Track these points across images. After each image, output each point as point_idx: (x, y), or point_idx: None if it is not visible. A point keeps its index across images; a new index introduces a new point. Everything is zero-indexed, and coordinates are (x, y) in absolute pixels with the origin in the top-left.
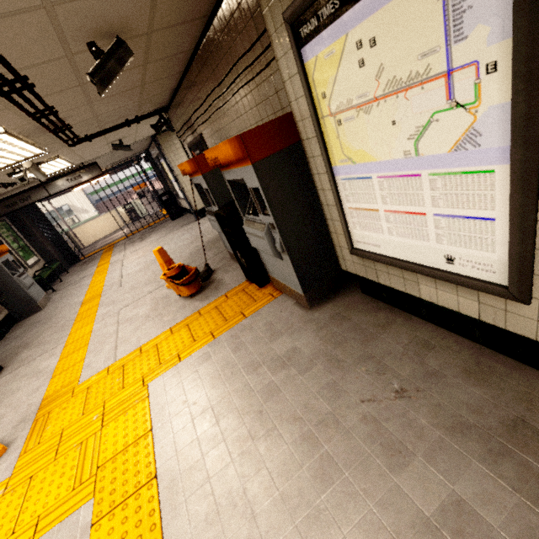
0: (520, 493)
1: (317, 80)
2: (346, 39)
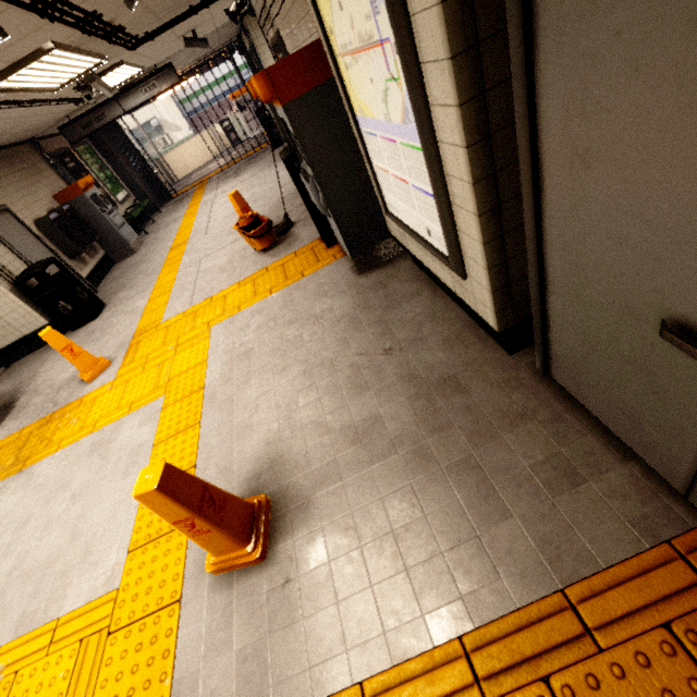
0: (416, 417)
1: (323, 11)
2: None
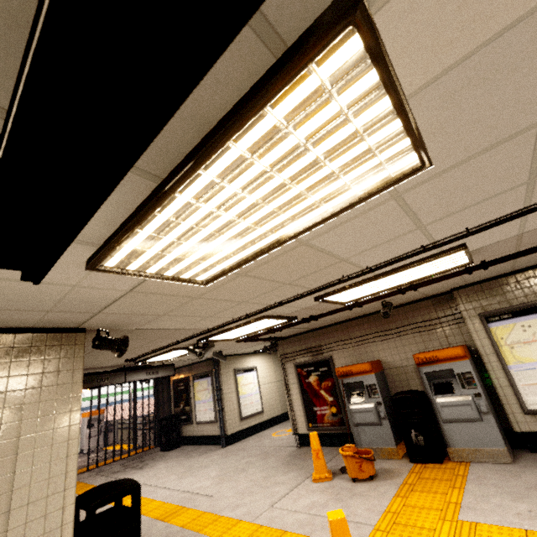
0: None
1: (497, 333)
2: (515, 324)
